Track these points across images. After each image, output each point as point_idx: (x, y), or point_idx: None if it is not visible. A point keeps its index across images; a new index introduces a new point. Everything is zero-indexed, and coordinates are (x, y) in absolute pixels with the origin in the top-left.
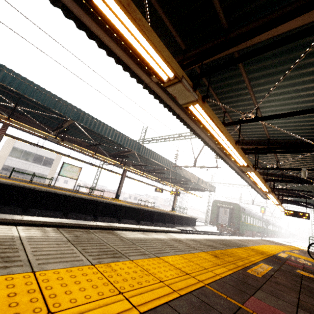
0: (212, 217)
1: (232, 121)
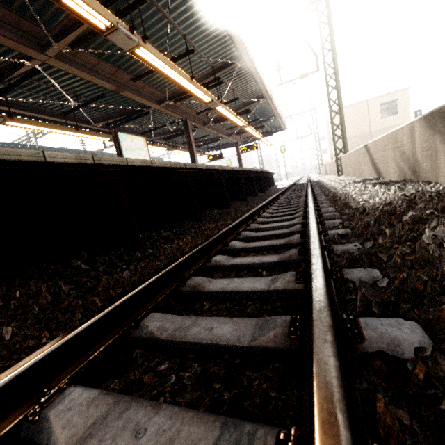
0: None
1: (68, 111)
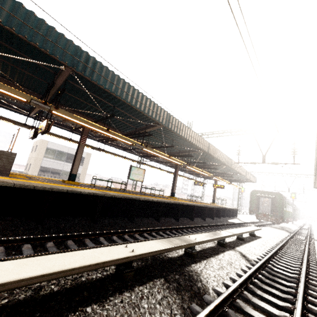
0: (252, 207)
1: None
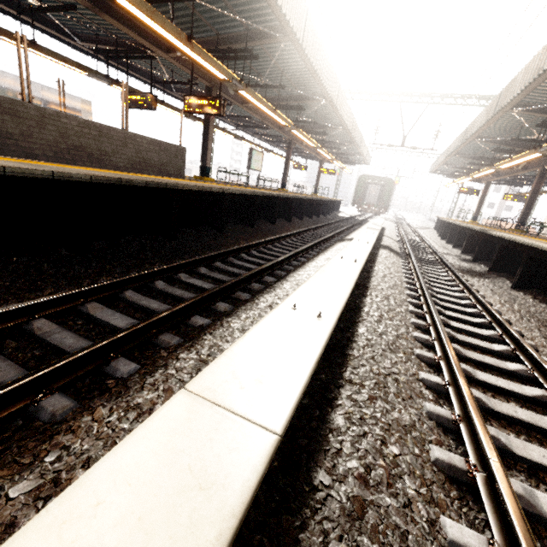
0: (356, 197)
1: (525, 139)
